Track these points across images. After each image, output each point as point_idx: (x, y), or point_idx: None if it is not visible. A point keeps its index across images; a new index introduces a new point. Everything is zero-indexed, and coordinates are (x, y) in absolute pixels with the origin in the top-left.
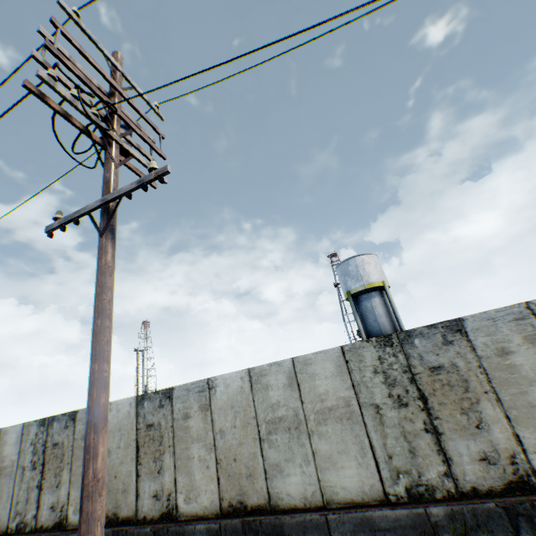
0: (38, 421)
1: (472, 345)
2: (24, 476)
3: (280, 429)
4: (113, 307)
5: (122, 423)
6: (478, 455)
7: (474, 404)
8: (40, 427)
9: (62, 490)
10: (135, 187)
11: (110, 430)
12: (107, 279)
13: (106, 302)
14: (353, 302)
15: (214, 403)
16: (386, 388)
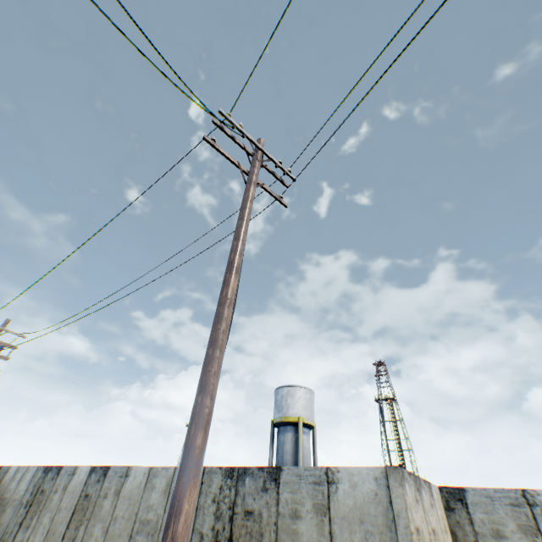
0: None
1: (56, 482)
2: None
3: (3, 503)
4: None
5: None
6: (20, 541)
7: (36, 514)
8: None
9: None
10: None
11: None
12: None
13: None
14: (272, 431)
15: (4, 480)
16: (31, 494)
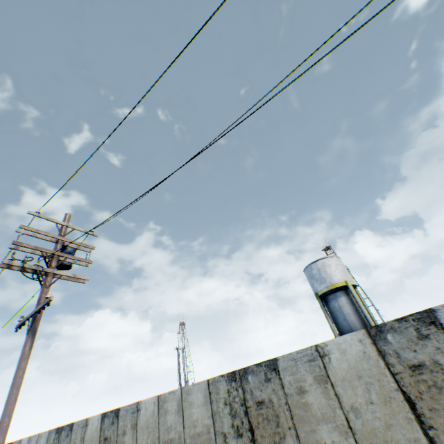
0: (56, 428)
1: (283, 382)
2: None
3: None
4: (23, 379)
5: (93, 434)
6: None
7: (282, 438)
8: (56, 433)
9: None
10: (42, 307)
11: (87, 439)
12: (23, 362)
13: (18, 377)
14: (321, 303)
15: (139, 422)
16: (231, 418)
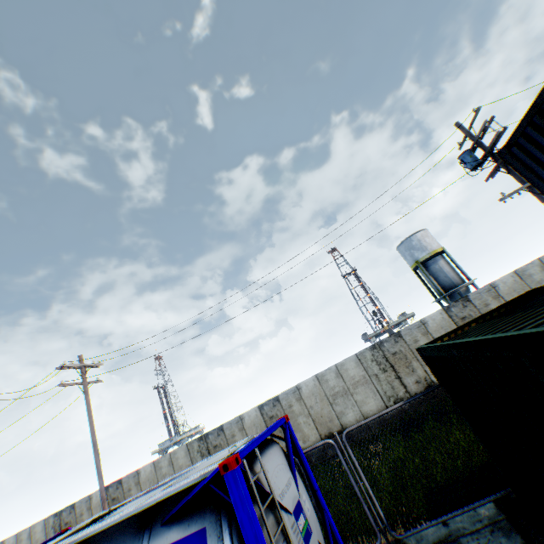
0: (367, 349)
1: None
2: (379, 379)
3: None
4: None
5: (441, 324)
6: None
7: None
8: (372, 351)
9: (417, 372)
10: None
11: (433, 331)
12: None
13: None
14: (423, 268)
15: (500, 293)
16: None
